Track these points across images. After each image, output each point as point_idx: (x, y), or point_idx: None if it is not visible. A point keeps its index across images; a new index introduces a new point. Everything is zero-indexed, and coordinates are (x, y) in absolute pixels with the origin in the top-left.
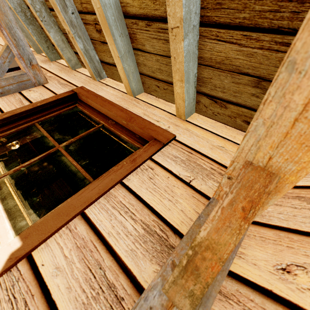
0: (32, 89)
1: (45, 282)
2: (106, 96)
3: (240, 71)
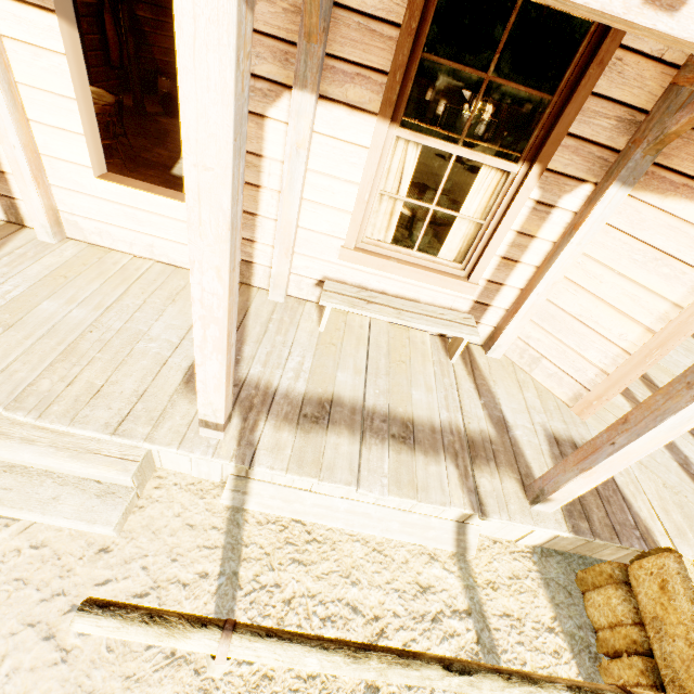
0: None
1: (562, 173)
2: None
3: None
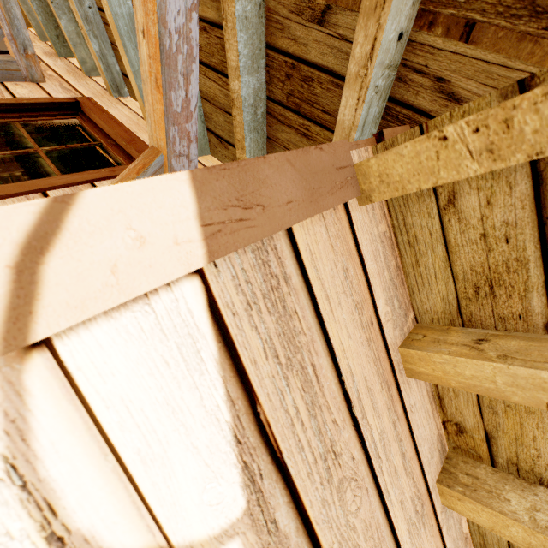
0: (20, 84)
1: None
2: (117, 115)
3: (226, 111)
